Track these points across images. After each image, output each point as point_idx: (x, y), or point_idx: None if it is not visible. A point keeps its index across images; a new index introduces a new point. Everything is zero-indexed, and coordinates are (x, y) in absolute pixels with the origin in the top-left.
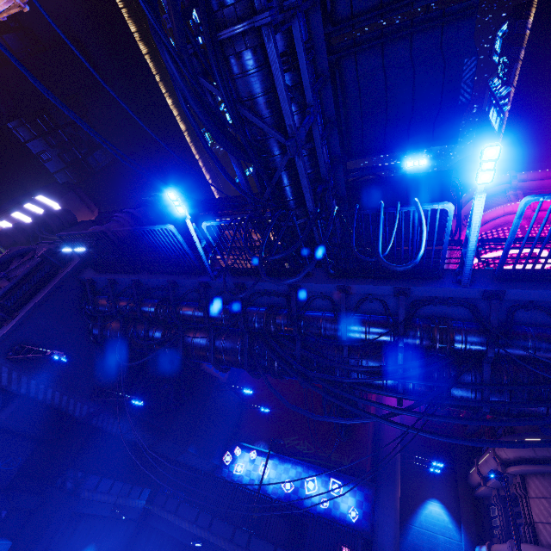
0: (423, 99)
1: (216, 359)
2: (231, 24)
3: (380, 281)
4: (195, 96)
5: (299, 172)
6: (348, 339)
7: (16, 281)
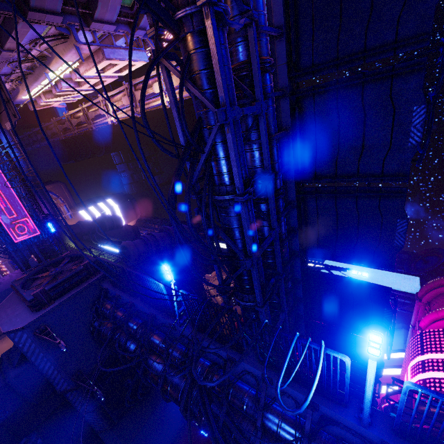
0: (365, 233)
1: (163, 389)
2: (222, 194)
3: (296, 385)
4: (185, 238)
5: (252, 276)
6: (263, 425)
7: (63, 280)
